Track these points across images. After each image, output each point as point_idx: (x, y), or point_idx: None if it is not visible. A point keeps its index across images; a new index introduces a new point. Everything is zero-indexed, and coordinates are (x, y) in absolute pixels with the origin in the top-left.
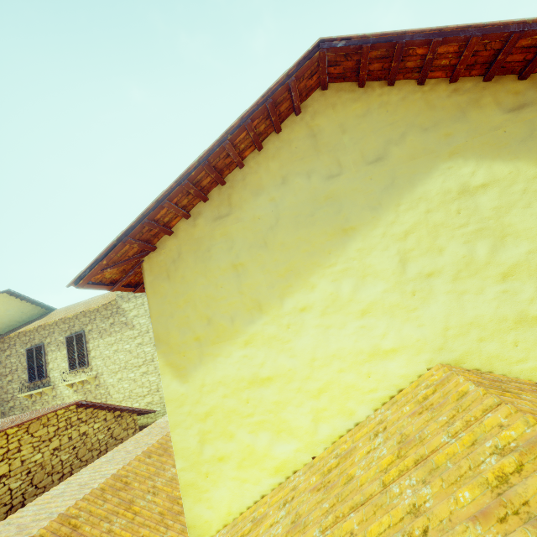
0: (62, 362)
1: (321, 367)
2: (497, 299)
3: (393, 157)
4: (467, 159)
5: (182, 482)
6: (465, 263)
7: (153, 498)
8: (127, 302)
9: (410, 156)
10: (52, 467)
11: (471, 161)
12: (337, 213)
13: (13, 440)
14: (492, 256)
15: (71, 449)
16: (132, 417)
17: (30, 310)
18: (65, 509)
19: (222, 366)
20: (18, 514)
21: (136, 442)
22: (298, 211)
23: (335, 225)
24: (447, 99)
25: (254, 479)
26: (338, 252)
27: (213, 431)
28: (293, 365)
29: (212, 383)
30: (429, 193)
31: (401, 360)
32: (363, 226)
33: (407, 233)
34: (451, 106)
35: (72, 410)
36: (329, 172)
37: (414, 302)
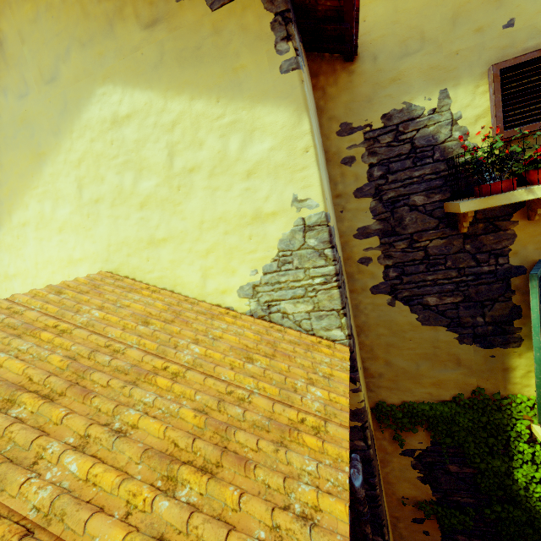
0: None
1: (42, 269)
2: (138, 225)
3: (63, 77)
4: (116, 85)
5: None
6: (118, 193)
7: None
8: None
9: (75, 77)
10: None
11: (118, 88)
12: (32, 137)
13: None
14: (135, 187)
15: None
16: None
17: None
18: None
19: None
20: None
21: None
22: (5, 133)
23: (32, 149)
24: (98, 5)
25: None
26: (38, 175)
27: None
28: (26, 267)
29: None
30: (91, 121)
31: (86, 267)
32: (51, 152)
33: (80, 161)
34: (102, 15)
35: None
36: (19, 91)
37: (90, 223)
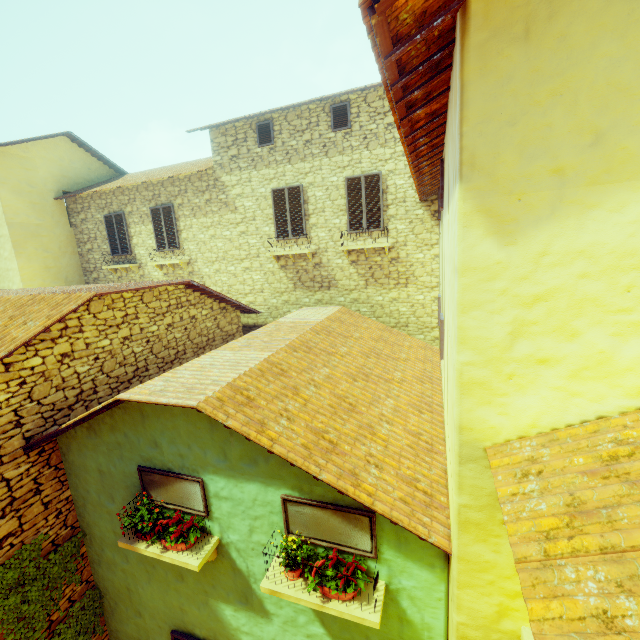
0: (148, 239)
1: None
2: None
3: None
4: None
5: (465, 379)
6: None
7: (317, 391)
8: (228, 174)
9: None
10: (168, 342)
11: None
12: None
13: (129, 305)
14: None
15: (183, 329)
16: (236, 313)
17: (98, 169)
18: (231, 380)
19: (597, 226)
20: (174, 374)
21: (268, 335)
22: None
23: None
24: None
25: (594, 395)
26: None
27: (541, 324)
28: None
29: (565, 253)
30: None
31: None
32: None
33: None
34: None
35: (181, 290)
36: None
37: None
